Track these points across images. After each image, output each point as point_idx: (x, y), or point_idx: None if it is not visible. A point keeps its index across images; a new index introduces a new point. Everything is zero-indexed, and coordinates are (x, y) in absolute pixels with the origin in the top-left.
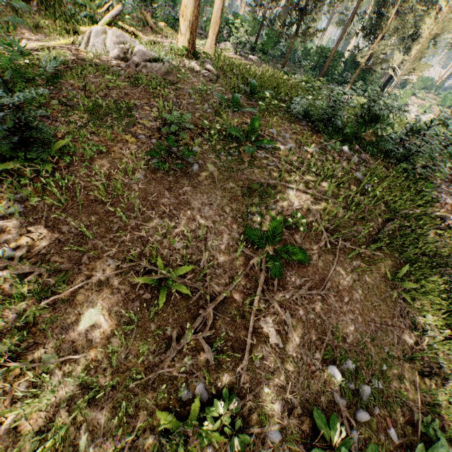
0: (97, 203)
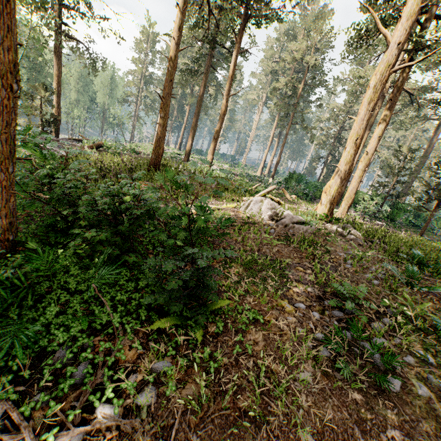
0: (247, 418)
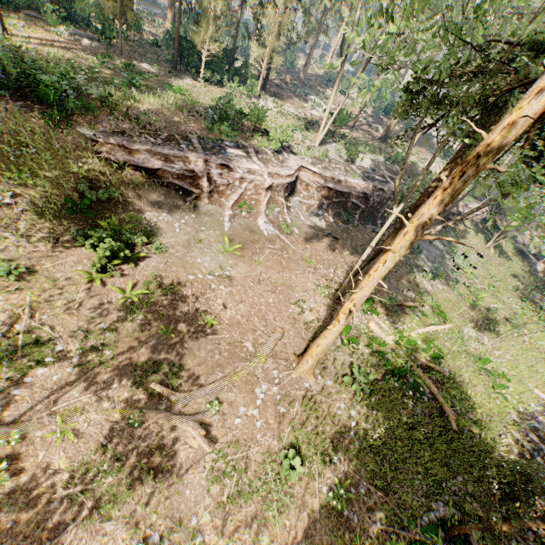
0: None
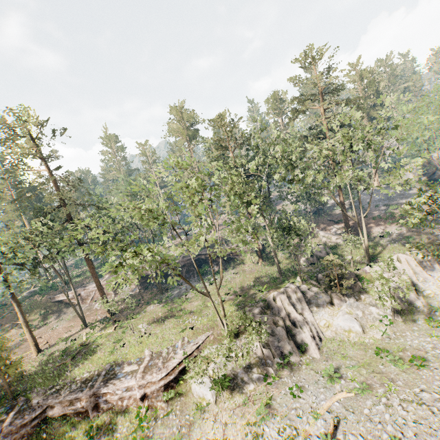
0: None
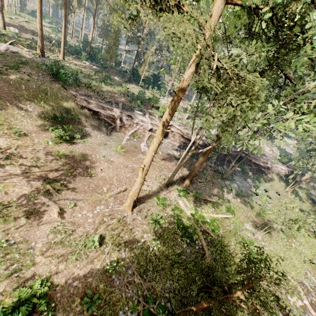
0: None
